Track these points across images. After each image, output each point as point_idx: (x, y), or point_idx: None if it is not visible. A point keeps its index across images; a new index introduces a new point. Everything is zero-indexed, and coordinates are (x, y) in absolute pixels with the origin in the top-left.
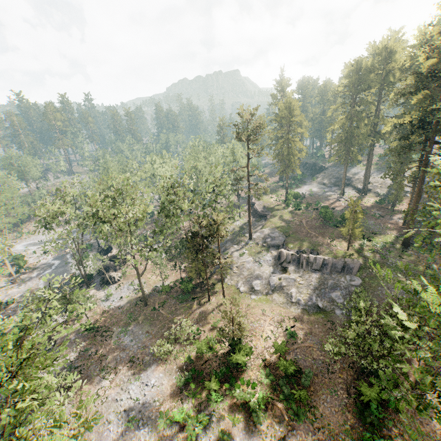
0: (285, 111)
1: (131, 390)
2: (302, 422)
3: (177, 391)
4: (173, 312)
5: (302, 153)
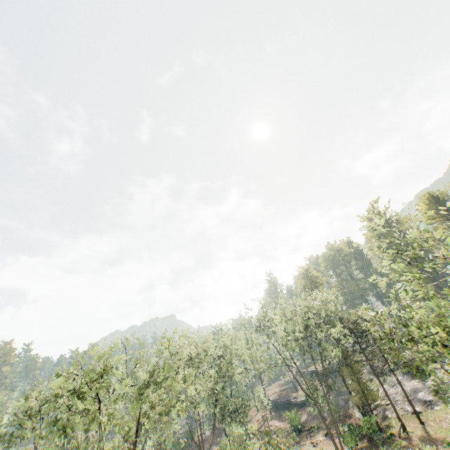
0: None
1: None
2: None
3: None
4: None
5: None
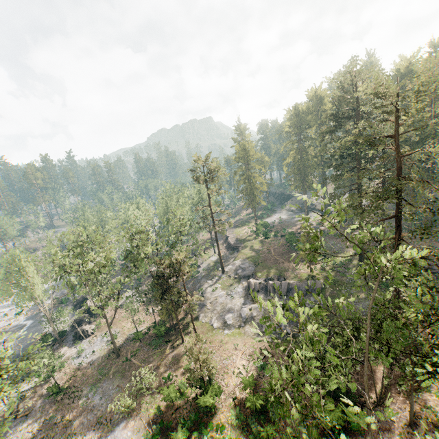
0: (242, 152)
1: None
2: None
3: None
4: (145, 360)
5: (263, 186)
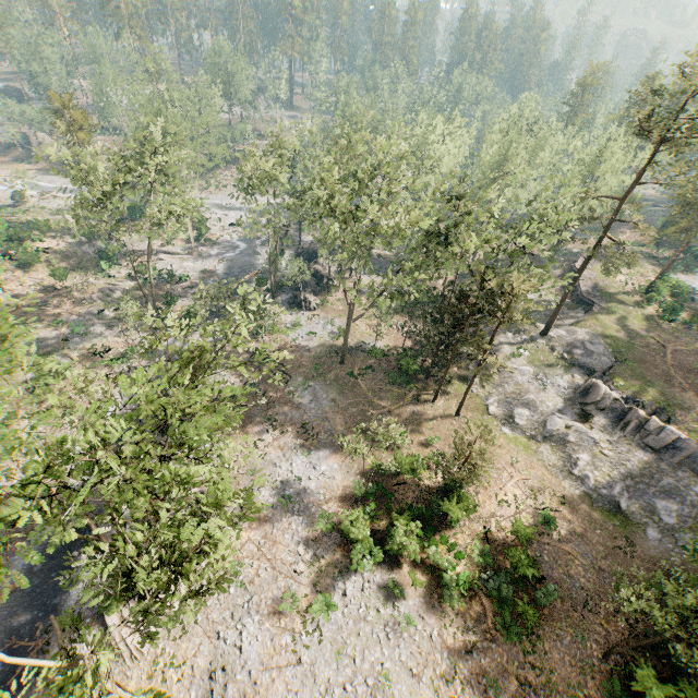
0: None
1: (294, 463)
2: (510, 643)
3: (350, 498)
4: (375, 391)
5: None
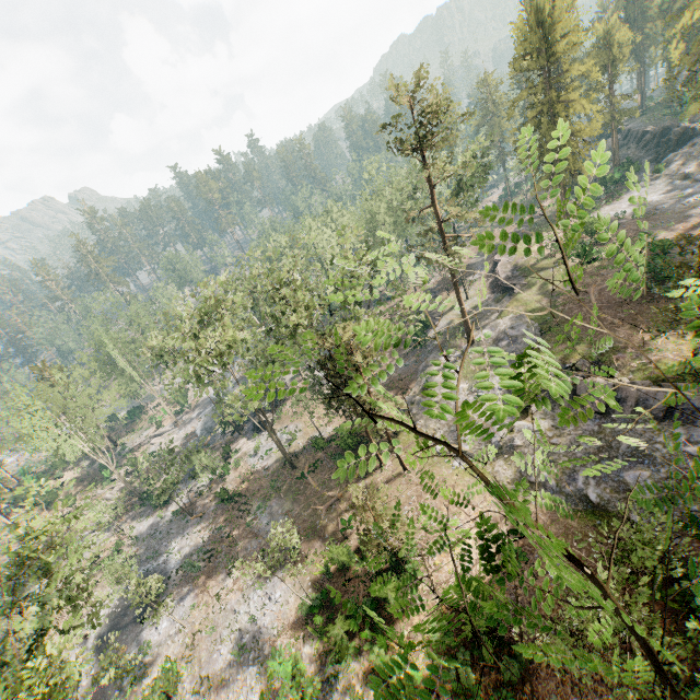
0: (532, 37)
1: (252, 601)
2: None
3: (302, 620)
4: (325, 483)
5: (593, 124)
